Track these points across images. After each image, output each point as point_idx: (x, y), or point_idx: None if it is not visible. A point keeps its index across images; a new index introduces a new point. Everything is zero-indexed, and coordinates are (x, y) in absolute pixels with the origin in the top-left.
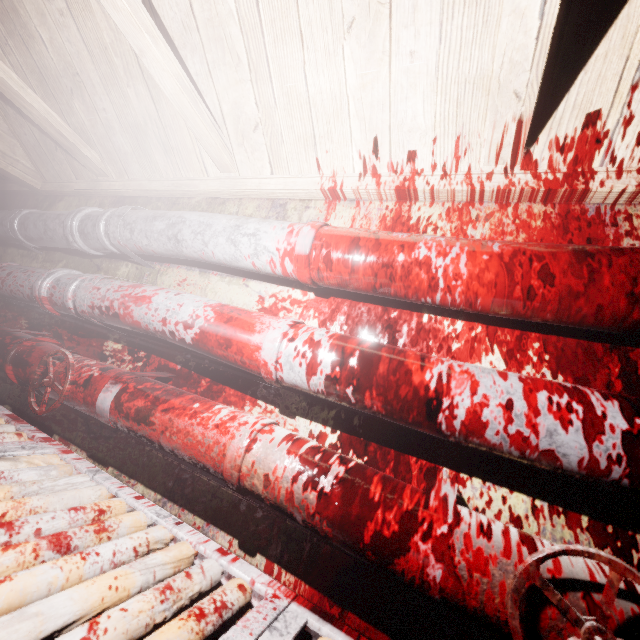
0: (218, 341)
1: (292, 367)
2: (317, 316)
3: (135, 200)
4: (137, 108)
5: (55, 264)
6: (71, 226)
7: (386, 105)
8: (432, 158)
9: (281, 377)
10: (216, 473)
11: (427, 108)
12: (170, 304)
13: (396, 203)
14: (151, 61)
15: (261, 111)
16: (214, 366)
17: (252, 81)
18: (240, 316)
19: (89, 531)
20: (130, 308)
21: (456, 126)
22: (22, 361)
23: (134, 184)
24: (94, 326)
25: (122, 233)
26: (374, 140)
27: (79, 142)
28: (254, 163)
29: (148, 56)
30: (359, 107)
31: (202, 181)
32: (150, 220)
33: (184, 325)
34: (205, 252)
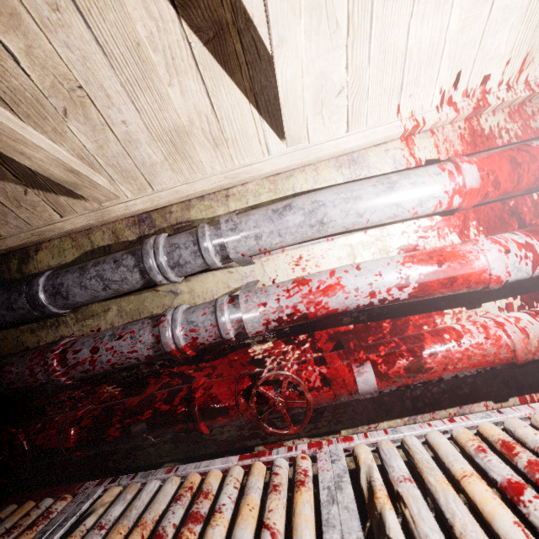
0: (441, 283)
1: (519, 269)
2: (453, 230)
3: (167, 210)
4: (180, 108)
5: (101, 316)
6: (160, 265)
7: (477, 41)
8: (501, 77)
9: (507, 281)
10: (503, 366)
11: (511, 37)
12: (367, 279)
13: (465, 121)
14: (286, 50)
15: (350, 74)
16: (386, 308)
17: (347, 46)
18: (444, 256)
19: (524, 450)
20: (323, 302)
21: (528, 46)
22: (215, 411)
23: (167, 194)
24: (221, 344)
25: (243, 244)
26: (457, 74)
27: (88, 172)
28: (329, 127)
29: (286, 45)
30: (453, 48)
31: (264, 162)
32: (277, 219)
33: (398, 287)
34: (357, 223)
